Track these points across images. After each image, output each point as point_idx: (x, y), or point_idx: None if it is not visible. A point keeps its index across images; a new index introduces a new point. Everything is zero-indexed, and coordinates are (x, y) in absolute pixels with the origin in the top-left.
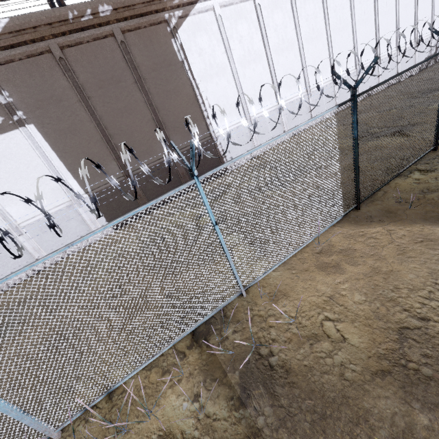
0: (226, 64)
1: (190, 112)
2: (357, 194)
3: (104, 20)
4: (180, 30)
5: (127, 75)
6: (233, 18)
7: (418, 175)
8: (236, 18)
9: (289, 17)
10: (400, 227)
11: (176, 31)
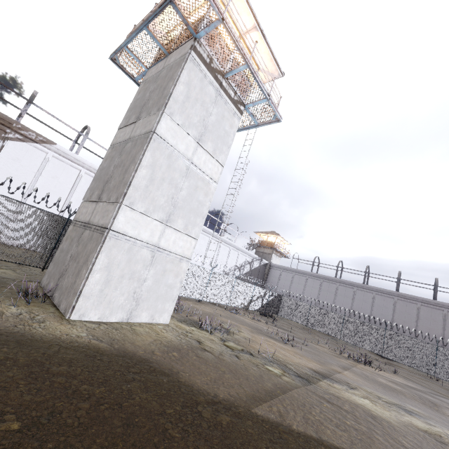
0: (30, 177)
1: None
2: None
3: None
4: (12, 141)
5: None
6: (59, 166)
7: (6, 270)
8: (61, 168)
9: None
10: None
11: (8, 139)
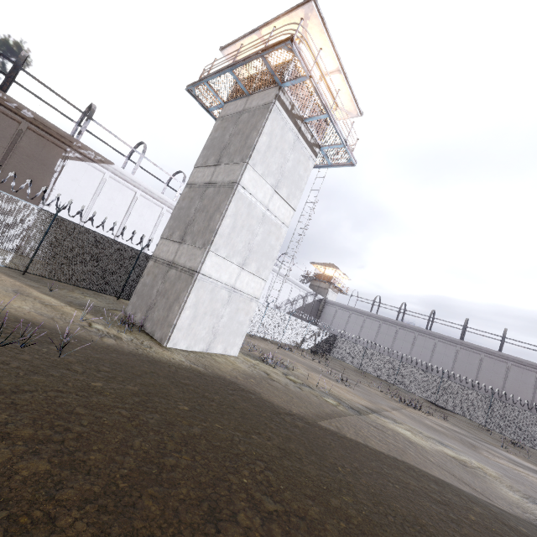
0: (88, 199)
1: (30, 194)
2: (28, 264)
3: (22, 115)
4: (71, 161)
5: (5, 141)
6: (115, 188)
7: (90, 298)
8: (117, 189)
9: (155, 219)
10: (23, 284)
11: (68, 159)
